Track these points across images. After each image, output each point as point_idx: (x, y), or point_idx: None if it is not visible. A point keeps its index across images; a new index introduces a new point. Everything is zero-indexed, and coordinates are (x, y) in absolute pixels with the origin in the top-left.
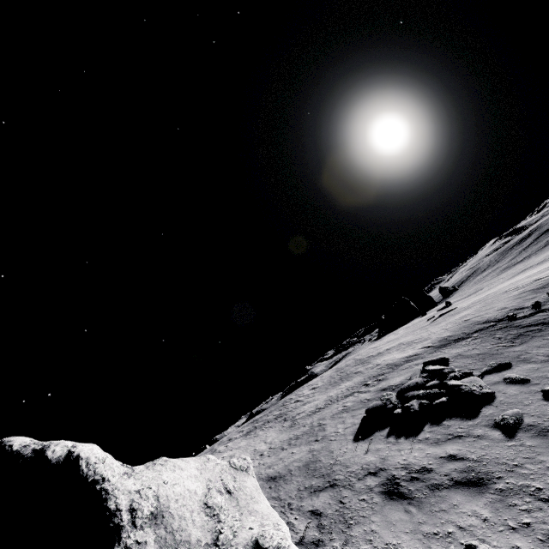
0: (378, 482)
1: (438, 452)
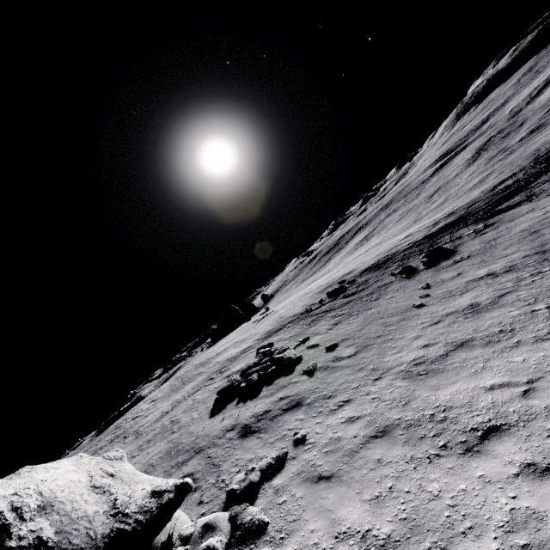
0: (236, 432)
1: (273, 399)
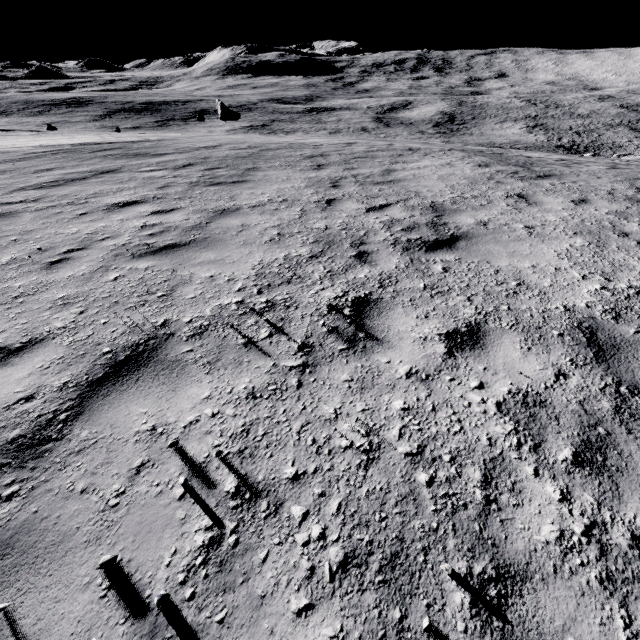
0: None
1: None
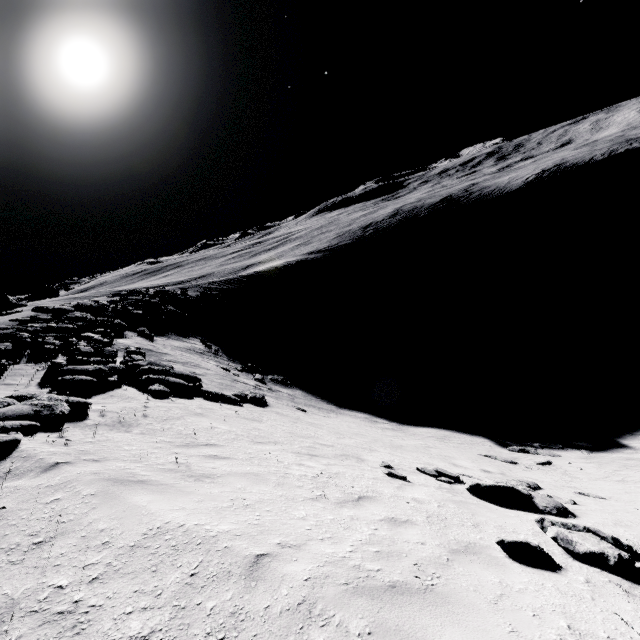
0: None
1: None
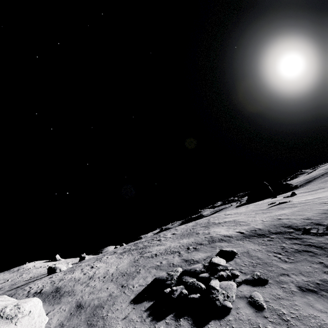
0: None
1: None
